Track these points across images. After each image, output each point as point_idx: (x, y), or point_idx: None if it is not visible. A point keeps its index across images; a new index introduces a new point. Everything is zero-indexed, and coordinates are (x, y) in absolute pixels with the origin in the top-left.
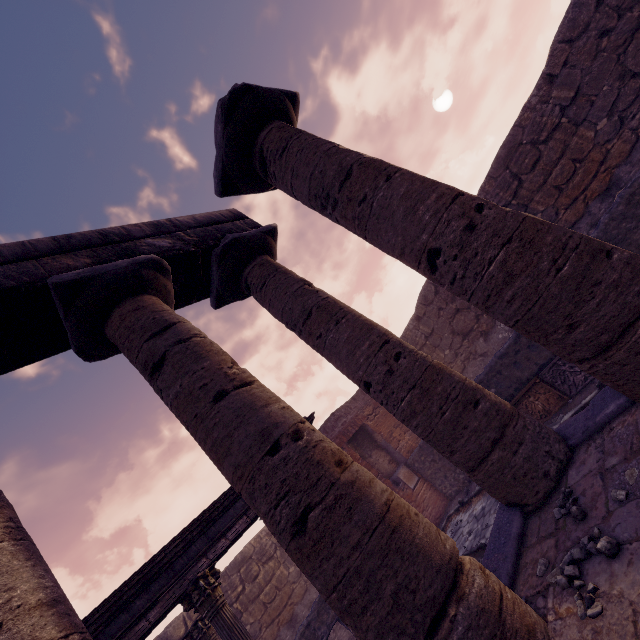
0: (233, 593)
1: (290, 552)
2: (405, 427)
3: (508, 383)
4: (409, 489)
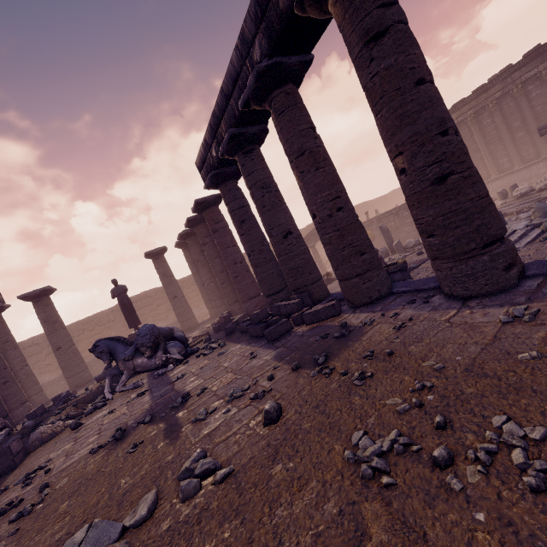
0: None
1: None
2: None
3: None
4: None
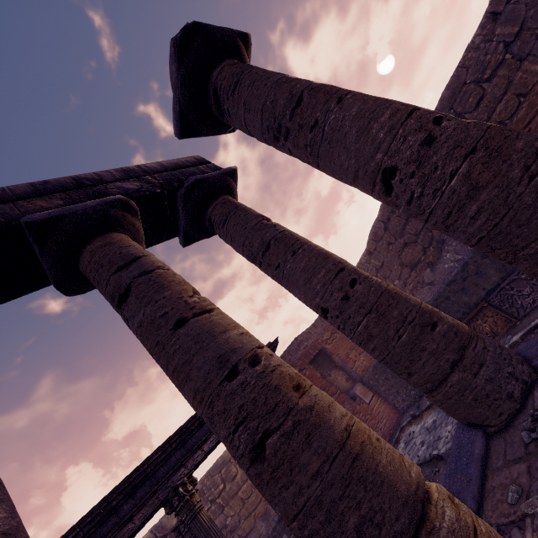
0: (216, 490)
1: (250, 477)
2: (360, 349)
3: (456, 308)
4: (365, 403)
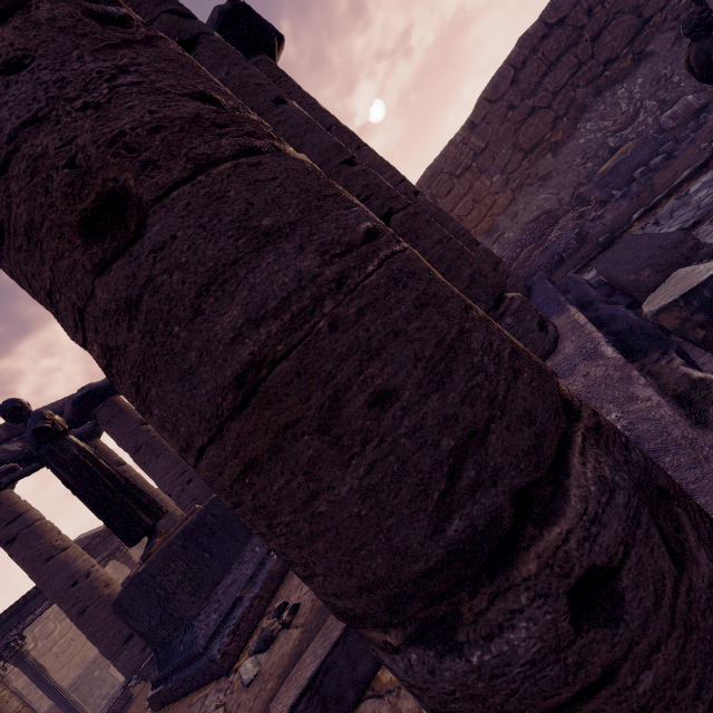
0: None
1: (76, 624)
2: None
3: None
4: None
